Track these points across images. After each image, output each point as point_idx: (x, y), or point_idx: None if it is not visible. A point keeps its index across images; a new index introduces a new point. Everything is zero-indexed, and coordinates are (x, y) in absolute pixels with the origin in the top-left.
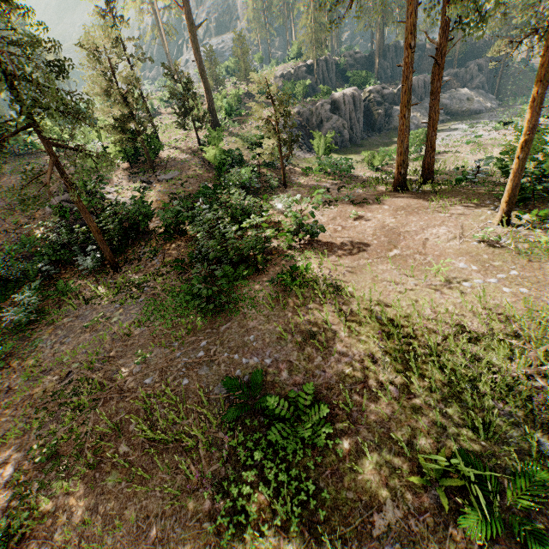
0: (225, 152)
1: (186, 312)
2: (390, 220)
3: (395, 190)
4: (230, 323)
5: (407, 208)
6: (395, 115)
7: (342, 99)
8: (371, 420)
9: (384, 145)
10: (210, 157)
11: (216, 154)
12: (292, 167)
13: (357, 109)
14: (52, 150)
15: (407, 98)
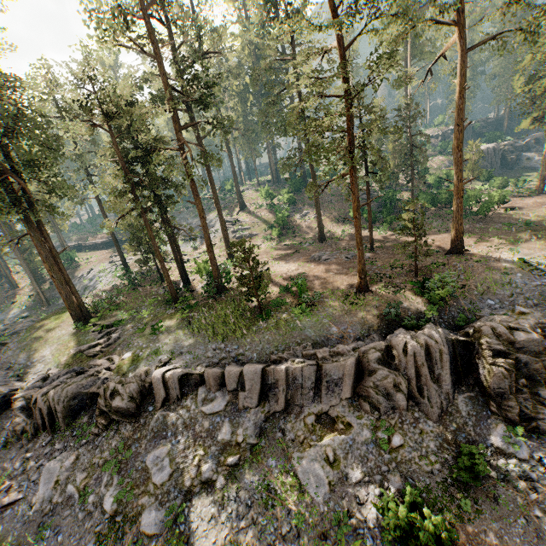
0: (438, 178)
1: (466, 219)
2: (538, 200)
3: (536, 193)
4: (485, 220)
5: (545, 197)
6: (523, 159)
7: (486, 151)
8: (545, 224)
9: (517, 177)
10: (431, 180)
11: (436, 179)
12: (464, 187)
13: (496, 156)
14: (413, 173)
15: (545, 153)
